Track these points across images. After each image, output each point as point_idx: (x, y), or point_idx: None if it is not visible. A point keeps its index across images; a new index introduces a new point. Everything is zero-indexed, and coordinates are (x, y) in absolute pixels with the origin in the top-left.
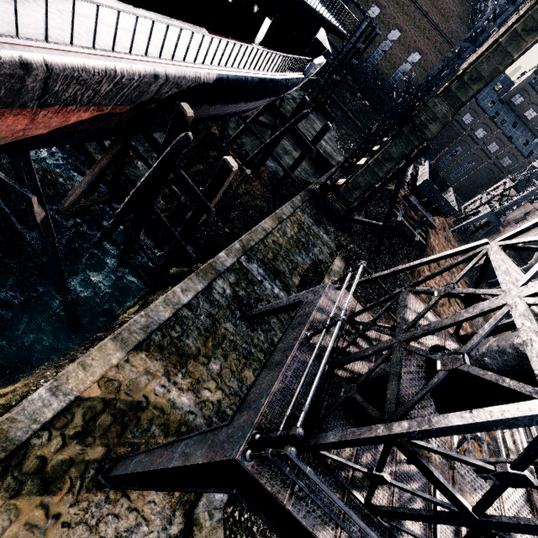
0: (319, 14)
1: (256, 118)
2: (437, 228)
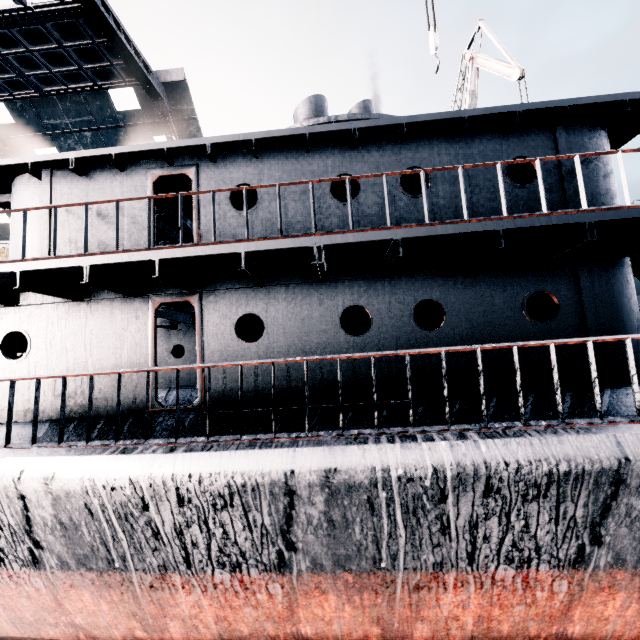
0: None
1: None
2: None
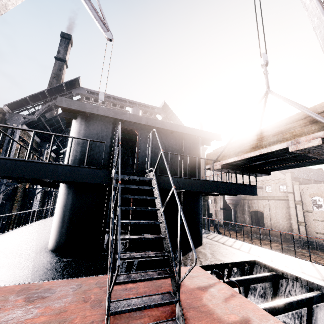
0: None
1: None
2: None
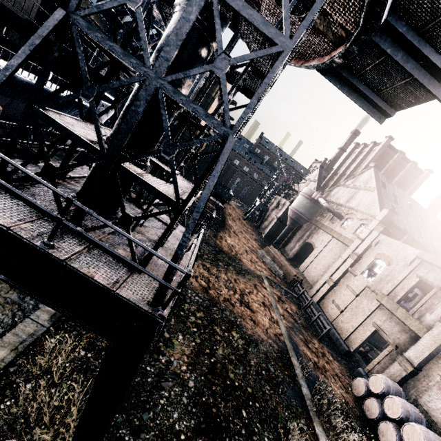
0: (92, 67)
1: (65, 140)
2: (234, 218)
